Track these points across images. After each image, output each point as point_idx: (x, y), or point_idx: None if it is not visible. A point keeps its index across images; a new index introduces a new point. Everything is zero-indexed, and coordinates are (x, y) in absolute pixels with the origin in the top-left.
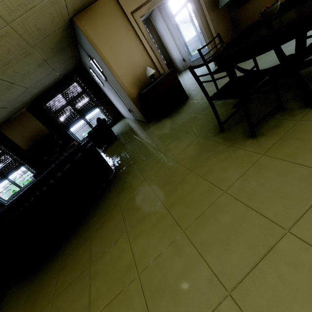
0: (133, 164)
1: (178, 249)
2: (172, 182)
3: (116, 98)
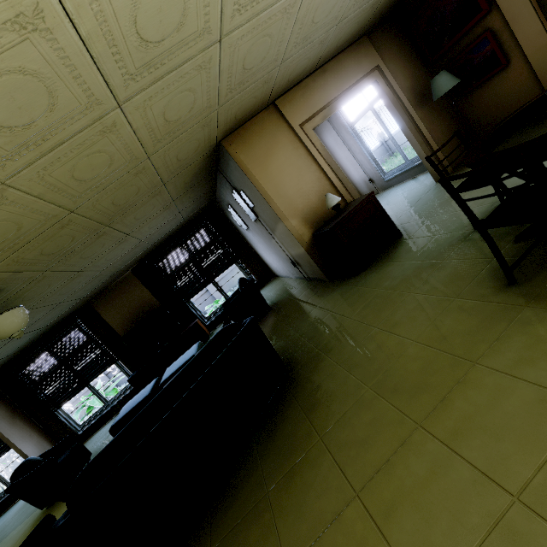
0: (324, 353)
1: (524, 545)
2: (433, 385)
3: (268, 246)
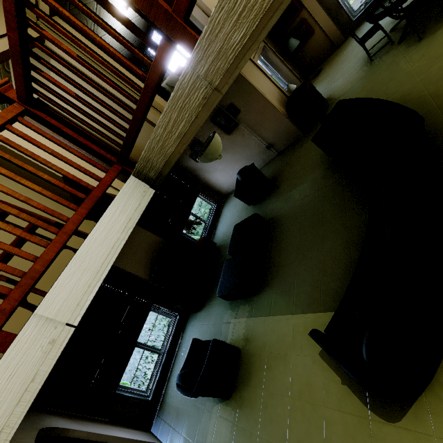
0: None
1: None
2: (442, 52)
3: (234, 157)
